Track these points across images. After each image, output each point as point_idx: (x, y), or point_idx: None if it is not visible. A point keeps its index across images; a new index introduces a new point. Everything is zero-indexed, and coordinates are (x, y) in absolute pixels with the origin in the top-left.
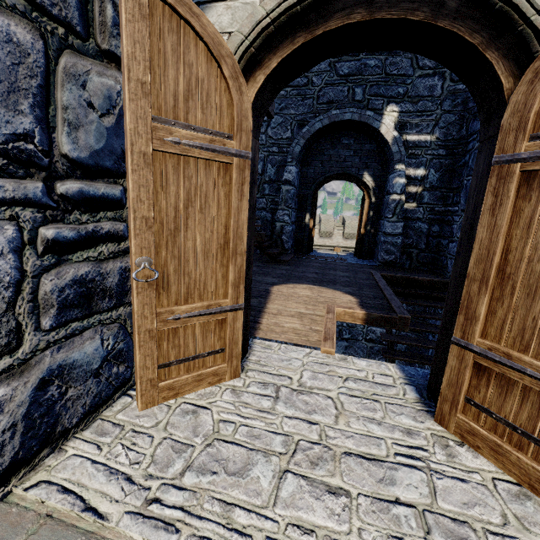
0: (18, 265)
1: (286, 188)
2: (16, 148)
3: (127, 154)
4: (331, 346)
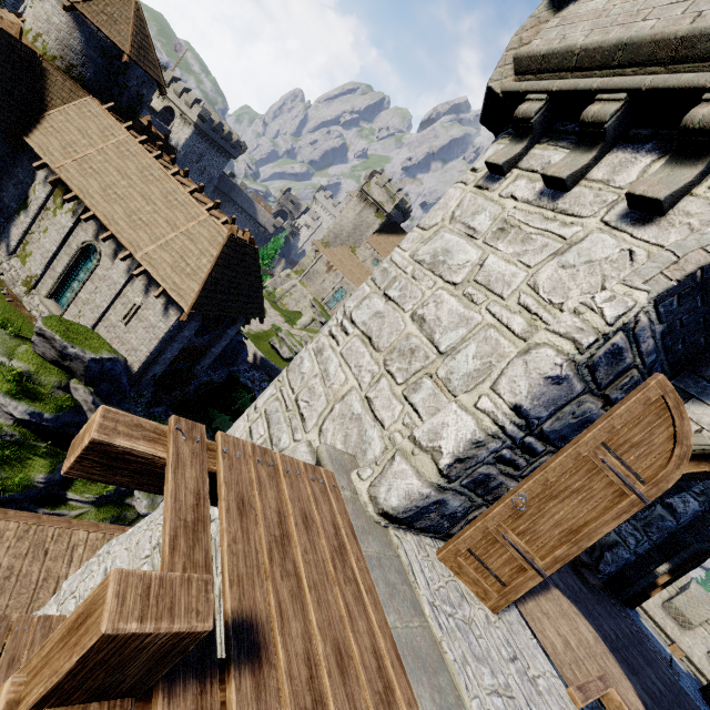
0: (486, 457)
1: (662, 512)
2: (532, 421)
3: (570, 447)
4: (581, 698)
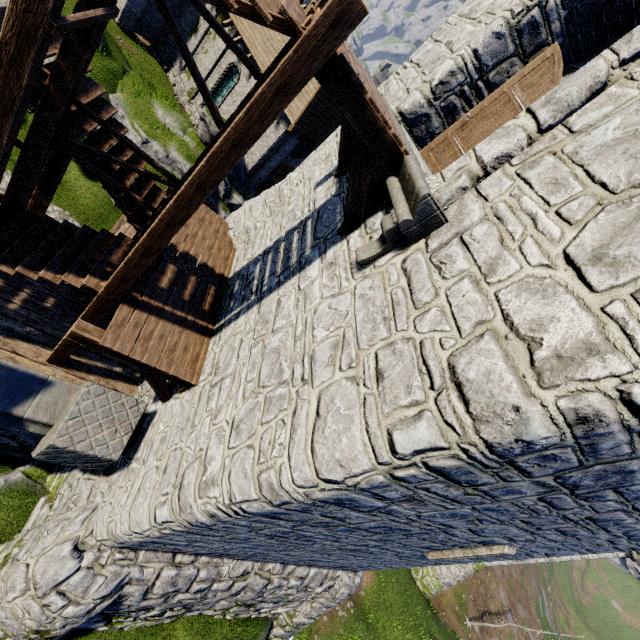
0: (455, 87)
1: None
2: (483, 67)
3: (499, 88)
4: None
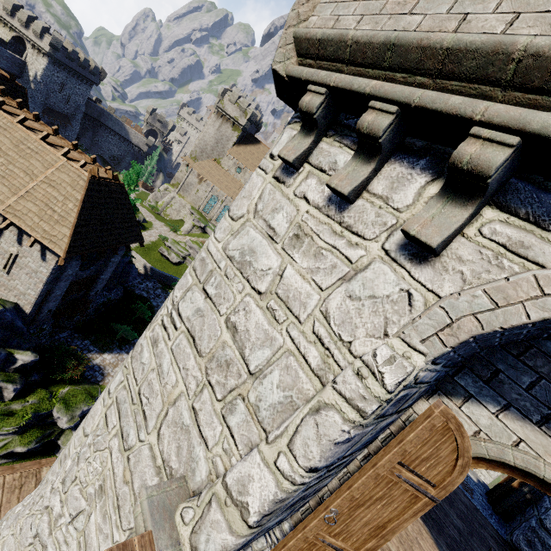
0: (294, 497)
1: None
2: (332, 462)
3: (370, 469)
4: None
